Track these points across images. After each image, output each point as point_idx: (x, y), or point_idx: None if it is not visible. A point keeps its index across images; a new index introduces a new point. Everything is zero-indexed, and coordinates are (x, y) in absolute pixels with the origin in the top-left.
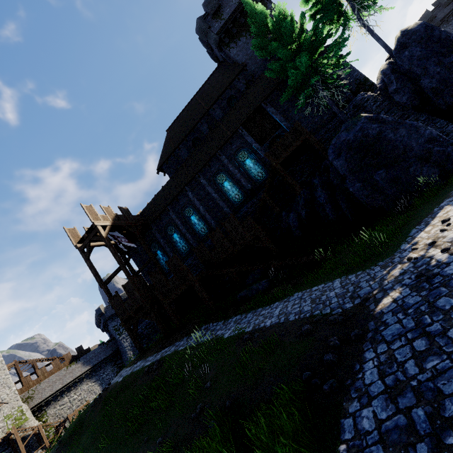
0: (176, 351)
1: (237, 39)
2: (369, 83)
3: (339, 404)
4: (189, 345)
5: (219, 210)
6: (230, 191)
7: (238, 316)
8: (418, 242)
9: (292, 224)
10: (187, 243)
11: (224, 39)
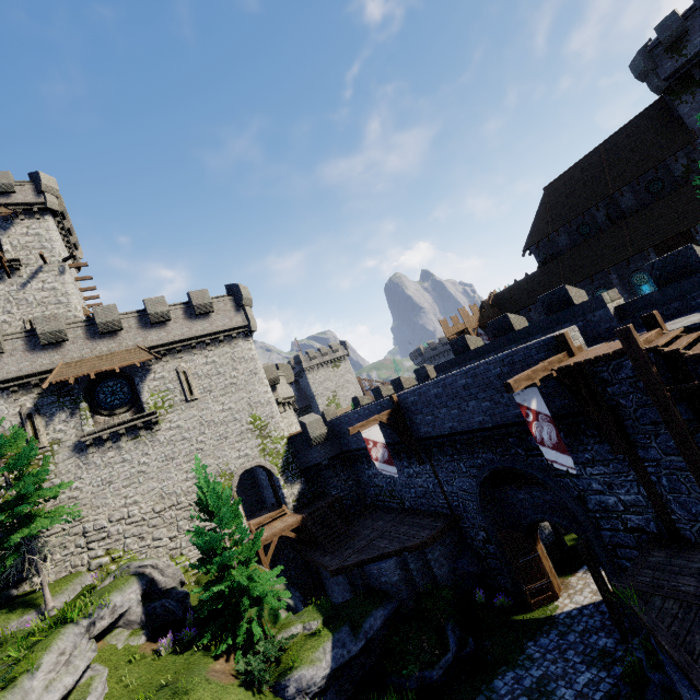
0: None
1: (698, 88)
2: None
3: None
4: None
5: None
6: None
7: None
8: None
9: None
10: None
11: (673, 88)
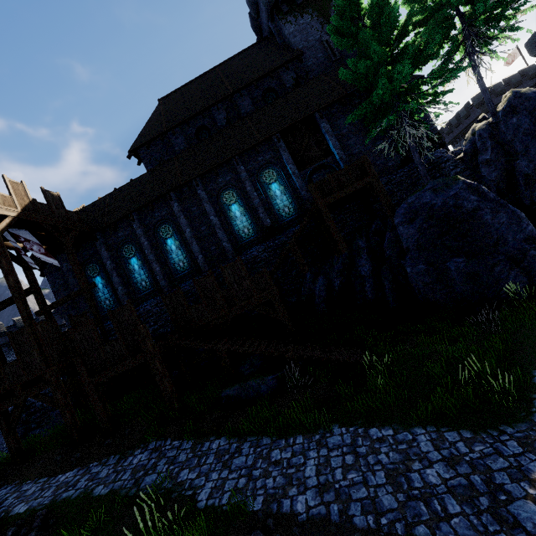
0: (88, 496)
1: (299, 13)
2: (440, 142)
3: None
4: (118, 487)
5: (214, 242)
6: (238, 220)
7: (224, 442)
8: None
9: (319, 294)
10: (150, 276)
11: (281, 5)
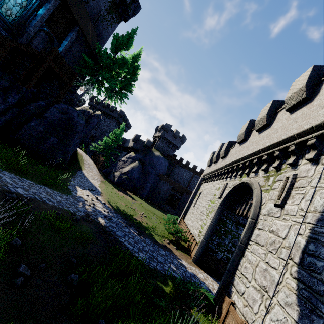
0: None
1: None
2: None
3: (132, 254)
4: None
5: None
6: None
7: None
8: (83, 198)
9: None
10: None
11: None
